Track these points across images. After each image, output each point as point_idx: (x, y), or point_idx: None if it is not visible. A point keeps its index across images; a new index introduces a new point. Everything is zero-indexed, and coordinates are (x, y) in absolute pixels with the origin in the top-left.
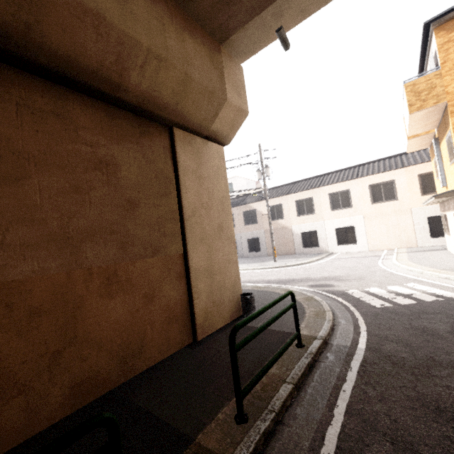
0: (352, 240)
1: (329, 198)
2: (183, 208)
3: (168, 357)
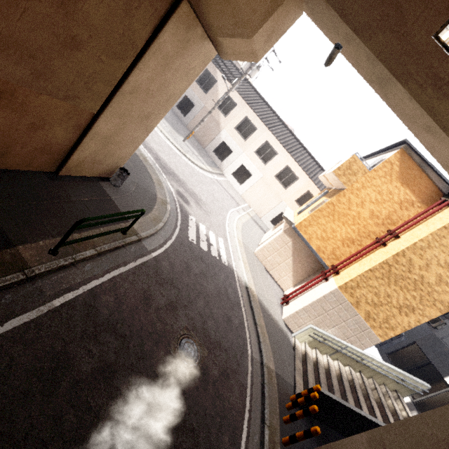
0: (241, 181)
1: (264, 143)
2: (126, 82)
3: (24, 172)
